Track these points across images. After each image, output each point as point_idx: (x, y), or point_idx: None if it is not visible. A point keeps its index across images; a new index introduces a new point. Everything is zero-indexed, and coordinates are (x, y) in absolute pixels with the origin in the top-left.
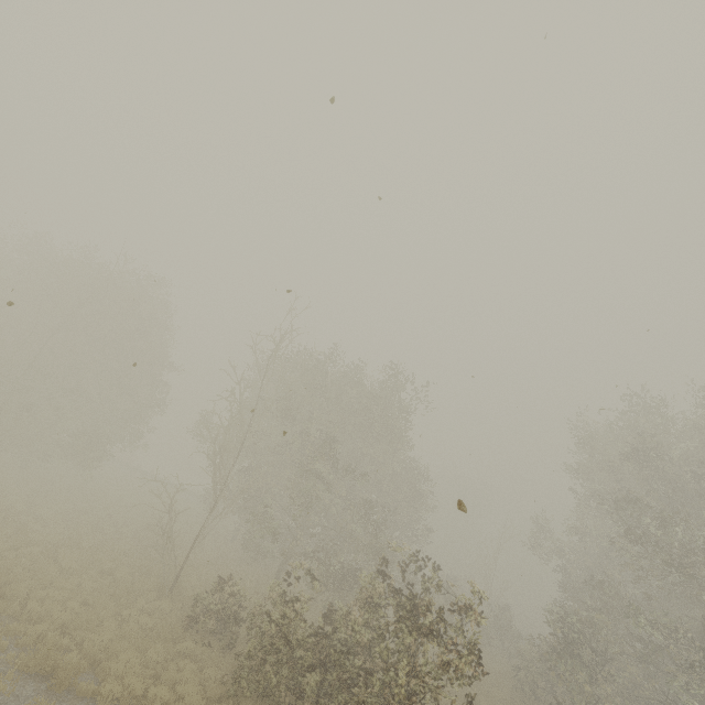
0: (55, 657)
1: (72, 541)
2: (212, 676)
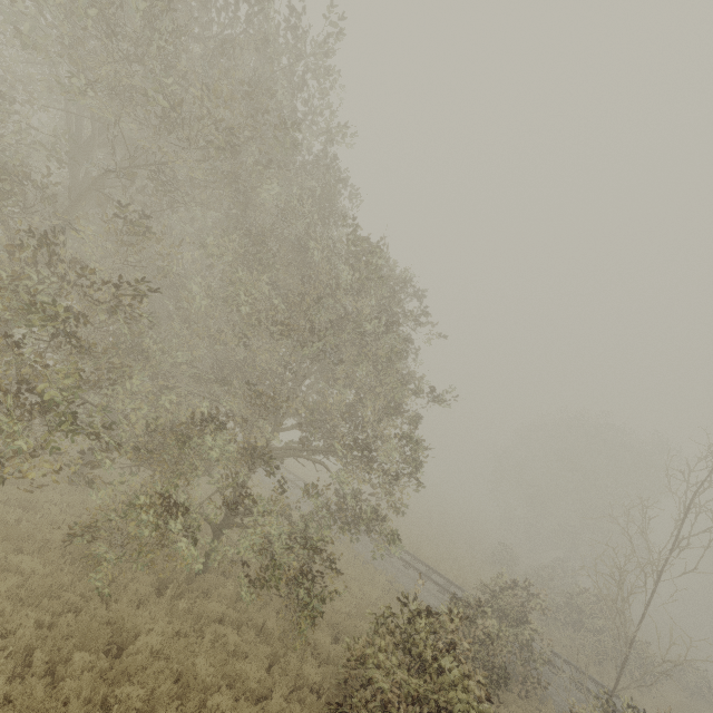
0: None
1: None
2: None
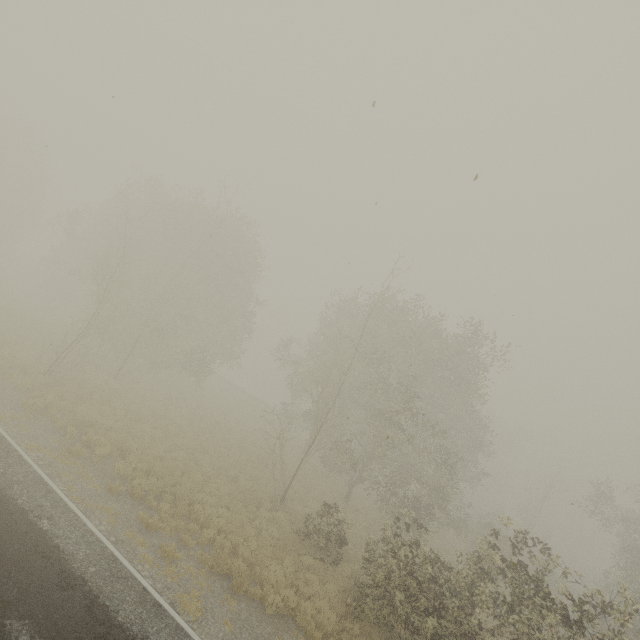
0: (227, 560)
1: (200, 446)
2: (332, 592)
